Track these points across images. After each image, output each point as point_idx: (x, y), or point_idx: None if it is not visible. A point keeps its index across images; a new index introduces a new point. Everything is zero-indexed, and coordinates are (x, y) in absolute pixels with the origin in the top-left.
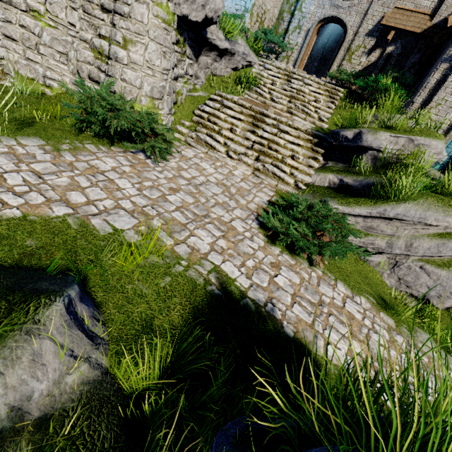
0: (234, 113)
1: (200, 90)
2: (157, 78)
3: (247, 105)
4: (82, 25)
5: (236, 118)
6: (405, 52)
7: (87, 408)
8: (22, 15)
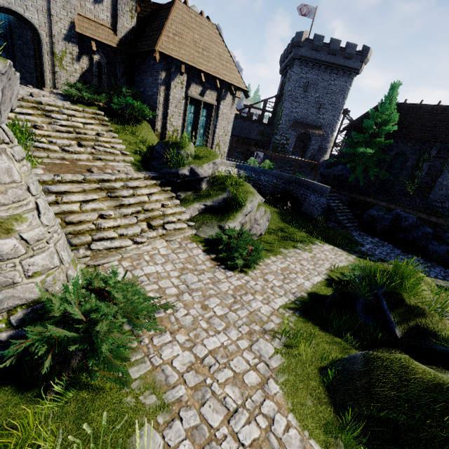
0: (82, 197)
1: None
2: (60, 234)
3: (80, 179)
4: None
5: (88, 200)
6: (109, 61)
7: None
8: None
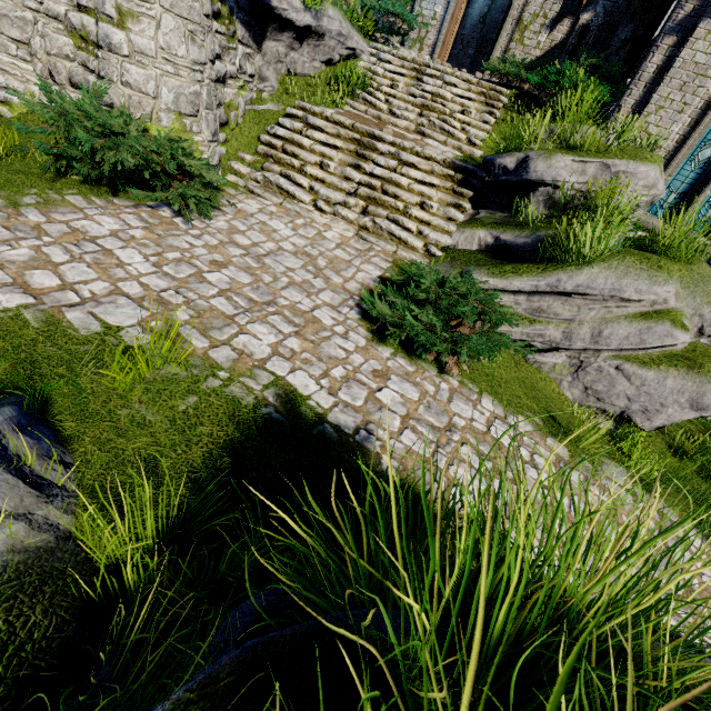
0: (325, 137)
1: (269, 100)
2: (183, 79)
3: (347, 123)
4: None
5: (330, 145)
6: (610, 22)
7: (14, 585)
8: None
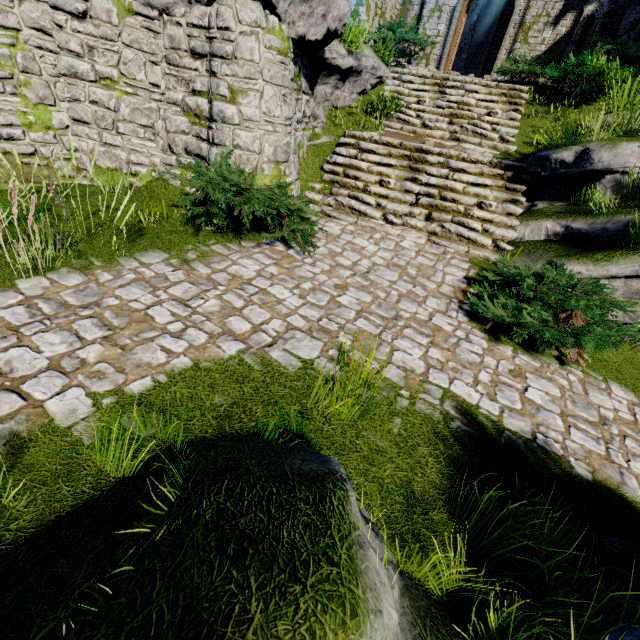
0: (379, 158)
1: (322, 134)
2: (279, 134)
3: (395, 142)
4: (169, 83)
5: (384, 164)
6: (615, 8)
7: (430, 632)
8: (92, 87)
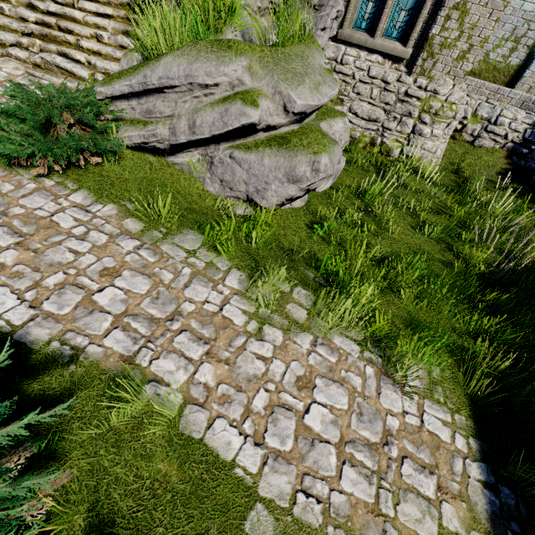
0: None
1: None
2: None
3: None
4: None
5: None
6: None
7: None
8: None
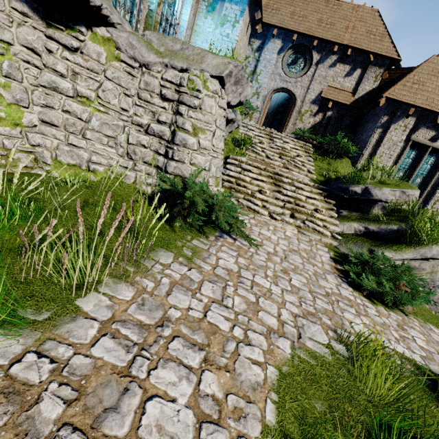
0: (256, 175)
1: None
2: (218, 159)
3: (262, 167)
4: (137, 111)
5: (259, 179)
6: (339, 116)
7: None
8: (68, 100)
